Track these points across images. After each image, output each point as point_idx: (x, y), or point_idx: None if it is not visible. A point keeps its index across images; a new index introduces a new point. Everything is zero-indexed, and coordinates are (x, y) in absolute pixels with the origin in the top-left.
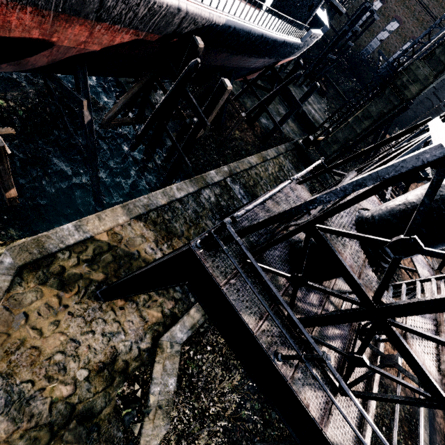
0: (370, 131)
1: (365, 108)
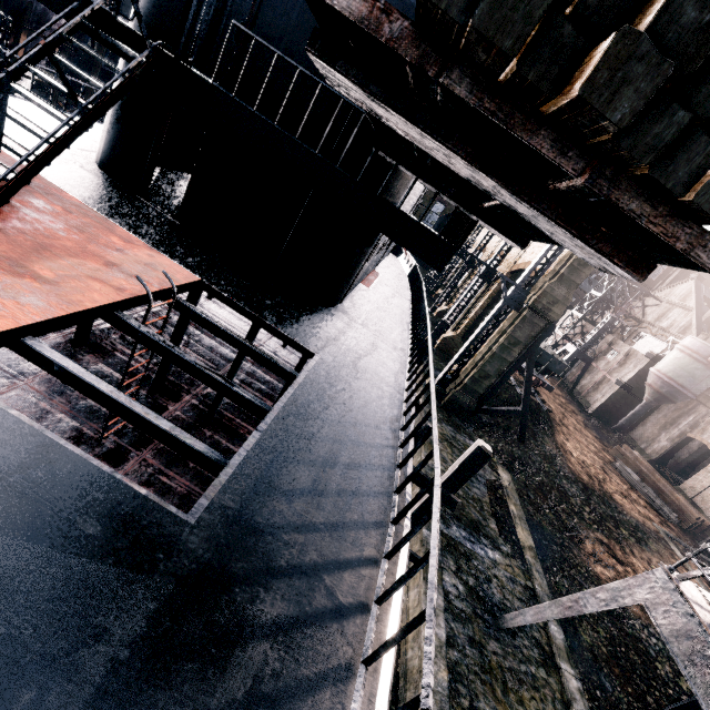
0: (522, 357)
1: (509, 334)
